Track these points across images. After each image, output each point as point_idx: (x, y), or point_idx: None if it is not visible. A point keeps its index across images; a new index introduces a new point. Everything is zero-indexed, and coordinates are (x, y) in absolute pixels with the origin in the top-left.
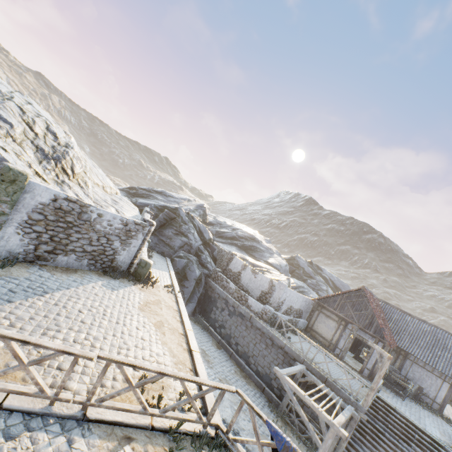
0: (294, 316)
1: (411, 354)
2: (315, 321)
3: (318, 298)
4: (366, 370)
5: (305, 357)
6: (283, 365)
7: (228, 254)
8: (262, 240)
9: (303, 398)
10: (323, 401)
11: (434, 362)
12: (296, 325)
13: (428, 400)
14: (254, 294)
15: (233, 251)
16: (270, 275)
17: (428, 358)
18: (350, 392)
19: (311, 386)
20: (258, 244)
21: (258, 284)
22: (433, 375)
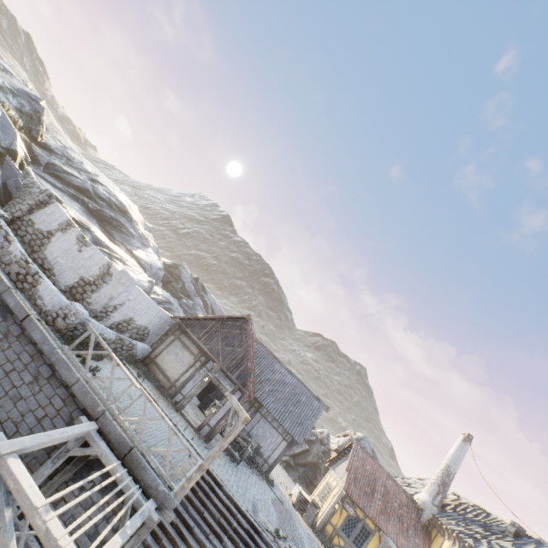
0: (132, 337)
1: (265, 407)
2: (164, 350)
3: (183, 317)
4: (207, 427)
5: (108, 408)
6: (55, 420)
7: (41, 193)
8: (139, 222)
9: (29, 515)
10: (89, 511)
11: (284, 418)
12: (130, 350)
13: (261, 460)
14: (64, 279)
15: (70, 206)
16: (121, 266)
17: (280, 413)
18: (164, 474)
19: (96, 463)
20: (130, 222)
21: (81, 264)
22: (277, 432)
